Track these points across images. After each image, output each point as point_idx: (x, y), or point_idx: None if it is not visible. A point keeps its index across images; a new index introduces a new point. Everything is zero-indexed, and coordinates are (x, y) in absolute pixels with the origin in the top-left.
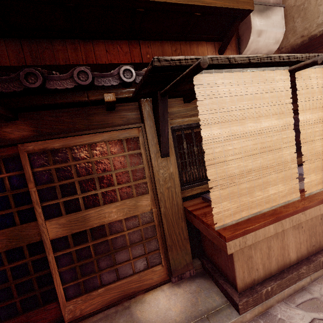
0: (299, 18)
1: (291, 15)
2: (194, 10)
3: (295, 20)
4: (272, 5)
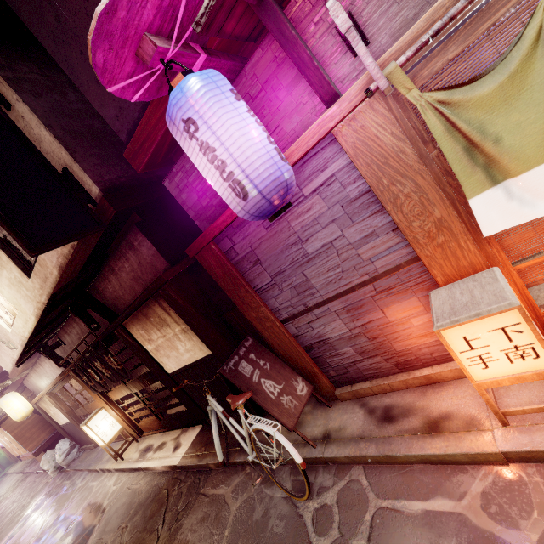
0: None
1: None
2: None
3: None
4: None
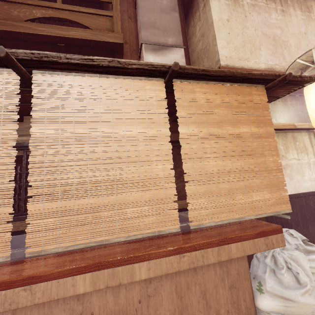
0: (205, 58)
1: (201, 57)
2: (53, 40)
3: (203, 61)
4: (169, 46)
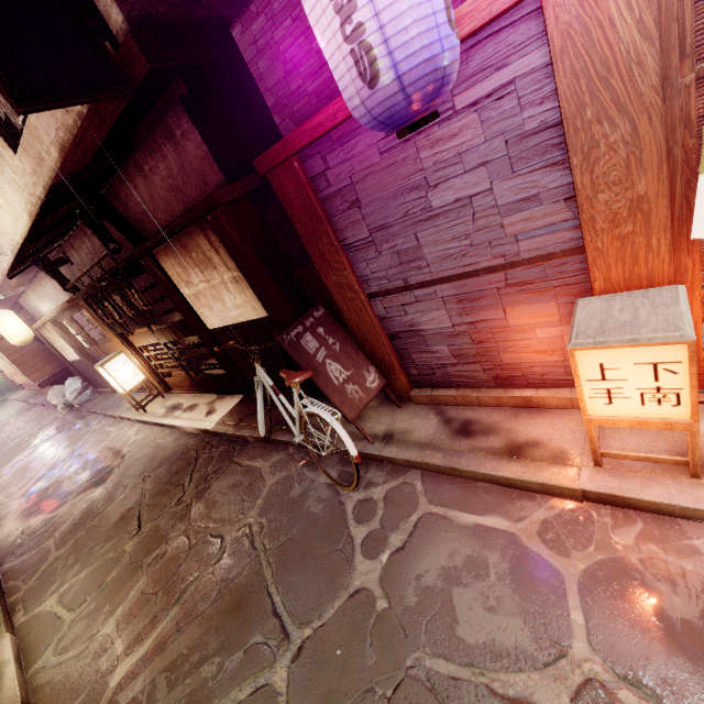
0: None
1: None
2: None
3: None
4: None
